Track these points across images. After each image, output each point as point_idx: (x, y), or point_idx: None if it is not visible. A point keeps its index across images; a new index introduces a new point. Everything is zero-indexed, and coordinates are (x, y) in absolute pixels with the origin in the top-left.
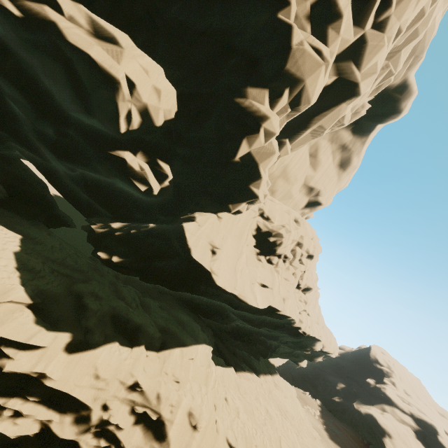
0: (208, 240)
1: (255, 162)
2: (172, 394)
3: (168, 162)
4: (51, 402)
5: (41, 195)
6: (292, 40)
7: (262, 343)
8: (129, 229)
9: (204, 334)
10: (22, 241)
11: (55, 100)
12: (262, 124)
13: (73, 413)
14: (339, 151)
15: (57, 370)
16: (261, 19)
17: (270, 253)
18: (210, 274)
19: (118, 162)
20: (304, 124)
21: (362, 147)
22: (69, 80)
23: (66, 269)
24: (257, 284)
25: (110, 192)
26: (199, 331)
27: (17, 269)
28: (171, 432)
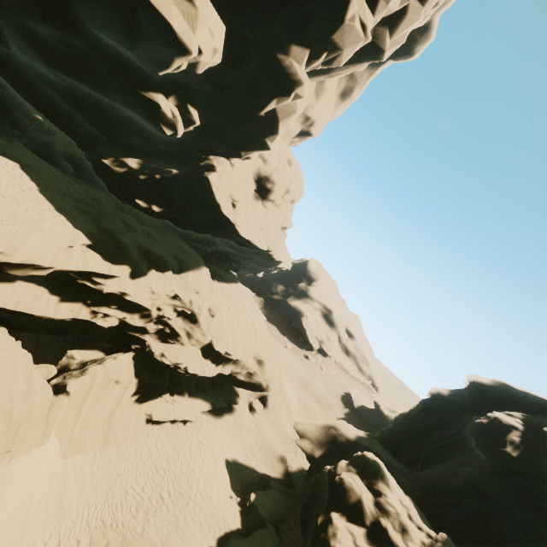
0: (228, 193)
1: (277, 119)
2: (198, 300)
3: (196, 107)
4: (122, 308)
5: None
6: (348, 13)
7: (237, 262)
8: (151, 173)
9: (201, 259)
10: (25, 172)
11: (73, 7)
12: (296, 90)
13: (138, 313)
14: (346, 79)
15: (131, 290)
16: None
17: (267, 198)
18: (234, 226)
19: (149, 104)
20: (326, 70)
21: (368, 79)
22: (124, 22)
23: (78, 203)
24: (259, 229)
25: (114, 118)
26: (198, 256)
27: (58, 212)
28: (200, 319)
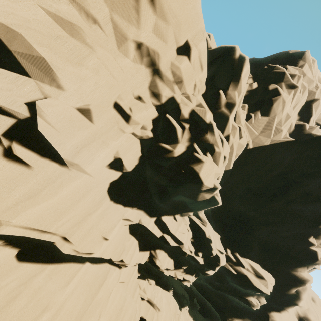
0: None
1: (301, 292)
2: None
3: (263, 296)
4: None
5: (190, 290)
6: (318, 257)
7: None
8: None
9: None
10: None
11: (226, 279)
12: (307, 283)
13: None
14: None
15: None
16: (302, 246)
17: None
18: None
19: (247, 300)
20: None
21: None
22: (245, 287)
23: None
24: None
25: (229, 299)
26: None
27: None
28: None
